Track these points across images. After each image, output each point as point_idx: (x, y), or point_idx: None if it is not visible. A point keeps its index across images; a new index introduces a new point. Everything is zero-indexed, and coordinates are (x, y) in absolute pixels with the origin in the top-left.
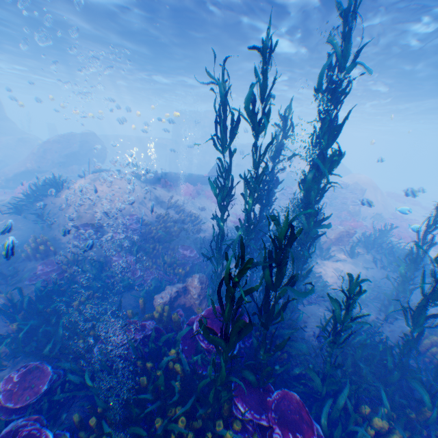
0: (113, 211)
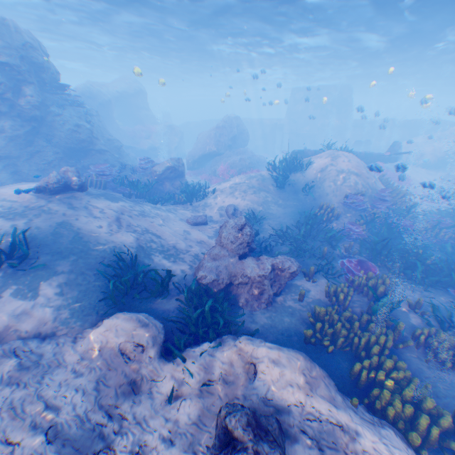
0: (362, 184)
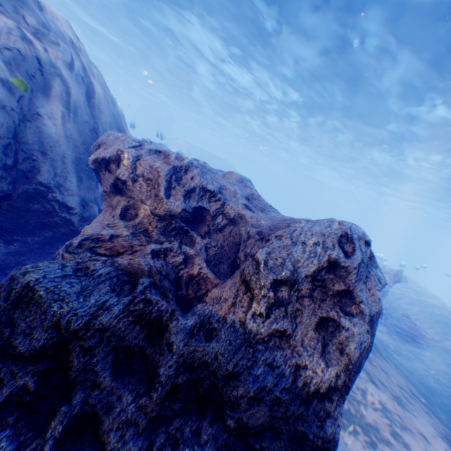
0: None
